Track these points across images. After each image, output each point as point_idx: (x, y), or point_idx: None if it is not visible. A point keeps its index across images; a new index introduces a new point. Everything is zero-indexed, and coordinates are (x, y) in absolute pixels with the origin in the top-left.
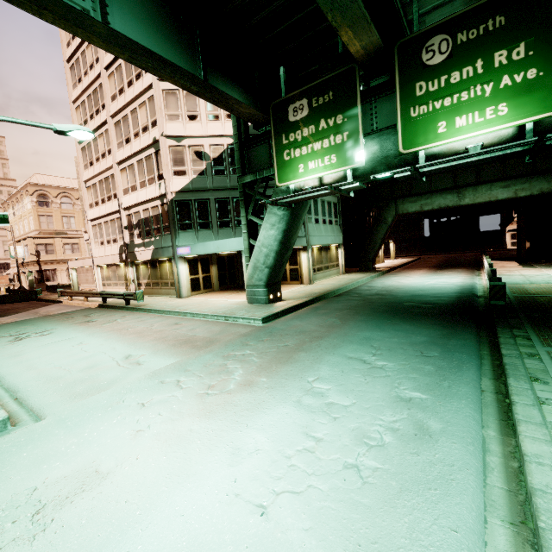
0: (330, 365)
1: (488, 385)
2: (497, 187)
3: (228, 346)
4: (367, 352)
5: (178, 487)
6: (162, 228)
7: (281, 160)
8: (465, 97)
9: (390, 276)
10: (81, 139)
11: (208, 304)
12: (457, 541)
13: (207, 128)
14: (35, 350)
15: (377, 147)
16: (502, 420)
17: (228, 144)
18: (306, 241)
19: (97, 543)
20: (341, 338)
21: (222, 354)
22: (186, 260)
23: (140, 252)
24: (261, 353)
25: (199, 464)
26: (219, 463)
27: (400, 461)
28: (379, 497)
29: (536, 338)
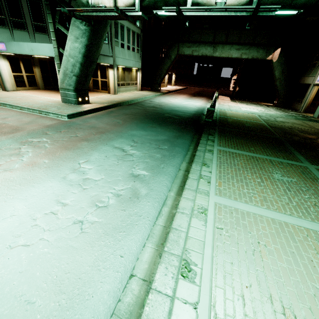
0: (100, 152)
1: (184, 166)
2: (234, 48)
3: (29, 134)
4: (128, 144)
5: None
6: None
7: None
8: None
9: (166, 96)
10: None
11: (28, 98)
12: (120, 262)
13: None
14: None
15: None
16: (181, 186)
17: None
18: (113, 60)
19: None
20: (117, 134)
21: (21, 140)
22: (6, 56)
23: None
24: (54, 141)
25: None
26: None
27: (112, 215)
28: (87, 241)
29: (217, 141)
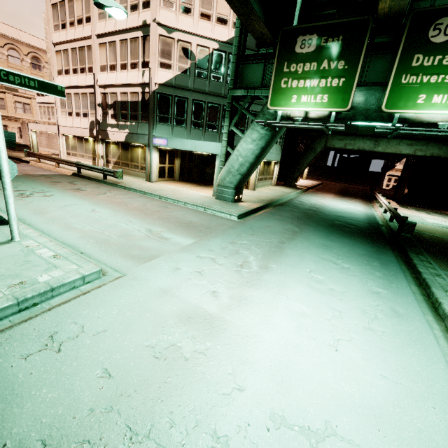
0: (314, 262)
1: (415, 289)
2: (404, 144)
3: (227, 235)
4: (332, 256)
5: (273, 331)
6: (140, 116)
7: (278, 86)
8: None
9: (310, 195)
10: (116, 17)
11: (180, 192)
12: (443, 370)
13: (198, 26)
14: (56, 210)
15: (362, 99)
16: (432, 311)
17: (214, 49)
18: None
19: (250, 358)
20: (308, 242)
21: (228, 241)
22: (158, 149)
23: (113, 132)
24: (257, 245)
25: (276, 318)
26: (288, 319)
27: (393, 328)
28: (394, 346)
29: (435, 264)
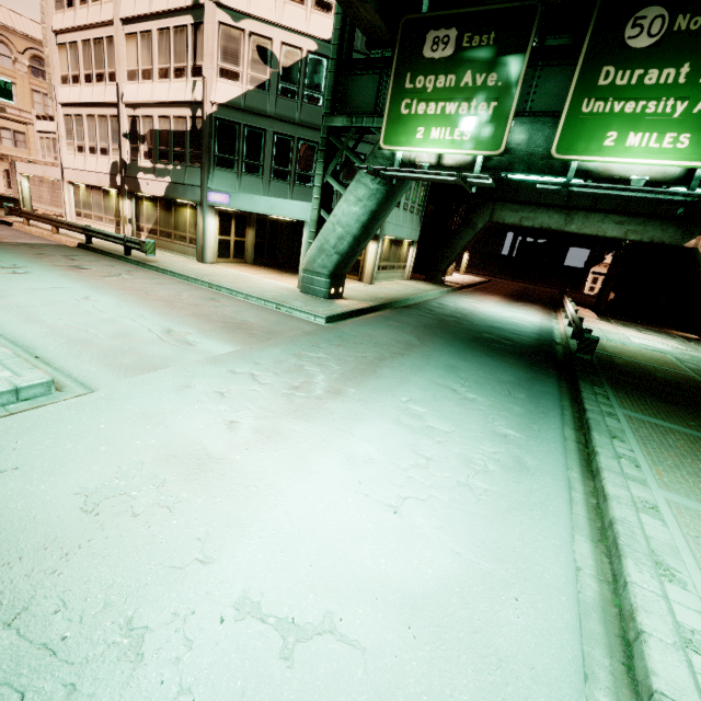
0: (420, 388)
1: (570, 434)
2: (610, 221)
3: (295, 343)
4: (456, 381)
5: (304, 481)
6: (188, 155)
7: (396, 112)
8: (651, 108)
9: (462, 296)
10: None
11: (246, 280)
12: (557, 547)
13: (283, 11)
14: (21, 294)
15: (524, 137)
16: (583, 466)
17: (310, 51)
18: (380, 227)
19: (245, 518)
20: (425, 361)
21: (293, 353)
22: (217, 211)
23: (146, 181)
24: (339, 360)
25: (317, 464)
26: (337, 466)
27: (505, 486)
28: (493, 511)
29: (615, 399)
